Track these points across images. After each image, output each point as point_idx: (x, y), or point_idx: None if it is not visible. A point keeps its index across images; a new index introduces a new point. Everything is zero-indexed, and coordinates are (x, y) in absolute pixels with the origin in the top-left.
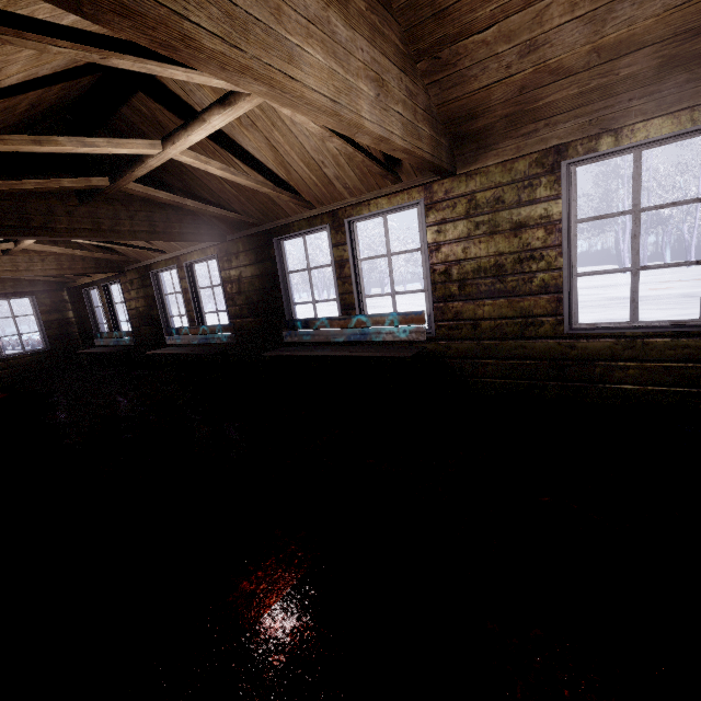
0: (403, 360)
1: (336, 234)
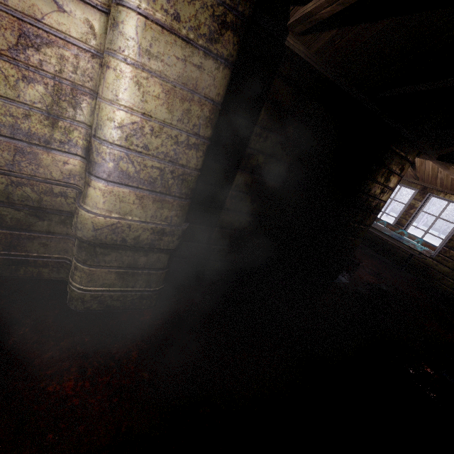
0: (411, 257)
1: (419, 195)
